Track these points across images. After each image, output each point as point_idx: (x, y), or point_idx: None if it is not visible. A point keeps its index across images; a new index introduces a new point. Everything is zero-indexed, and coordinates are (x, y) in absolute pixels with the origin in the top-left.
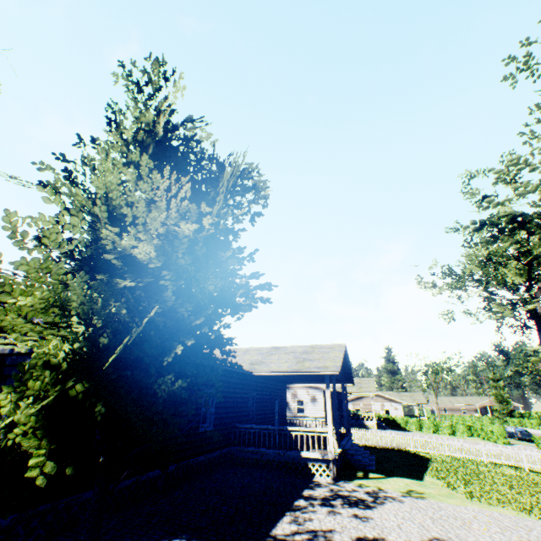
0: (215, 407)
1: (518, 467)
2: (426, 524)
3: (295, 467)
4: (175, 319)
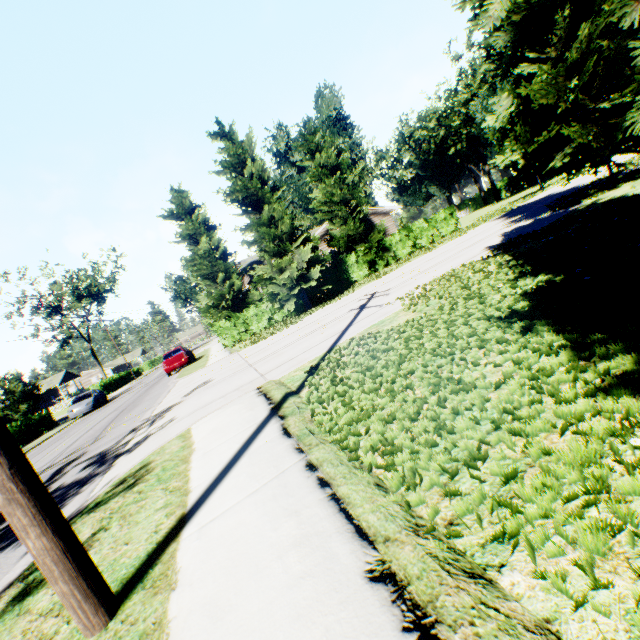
0: None
1: None
2: None
3: None
4: None
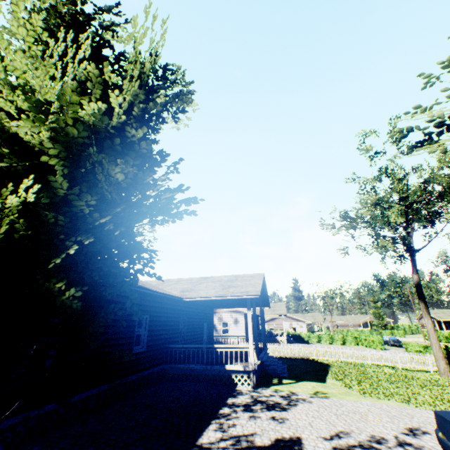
0: (148, 330)
1: (394, 366)
2: (332, 420)
3: (220, 379)
4: (70, 214)
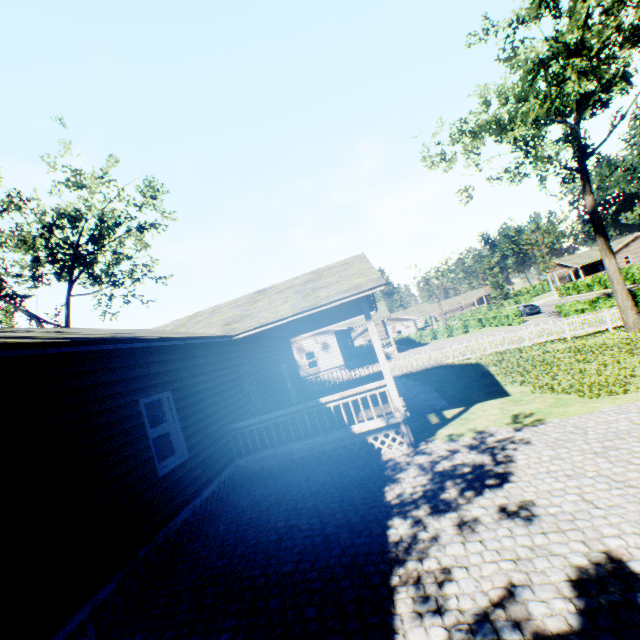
0: (180, 420)
1: (557, 339)
2: (610, 472)
3: (342, 445)
4: None
